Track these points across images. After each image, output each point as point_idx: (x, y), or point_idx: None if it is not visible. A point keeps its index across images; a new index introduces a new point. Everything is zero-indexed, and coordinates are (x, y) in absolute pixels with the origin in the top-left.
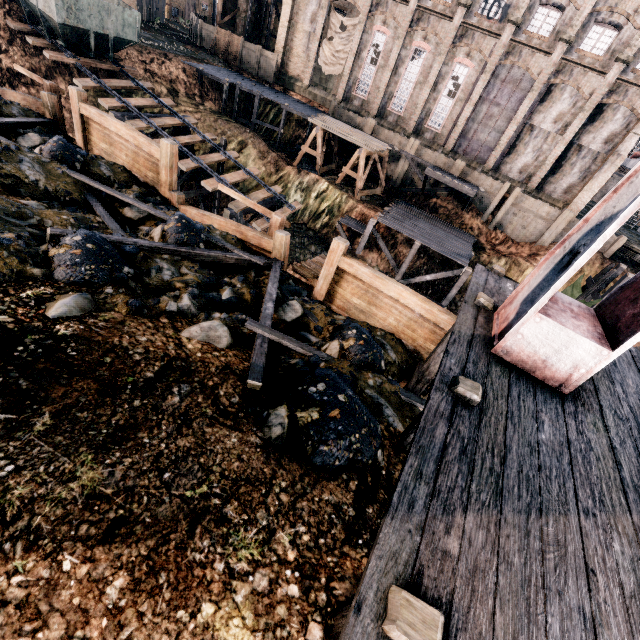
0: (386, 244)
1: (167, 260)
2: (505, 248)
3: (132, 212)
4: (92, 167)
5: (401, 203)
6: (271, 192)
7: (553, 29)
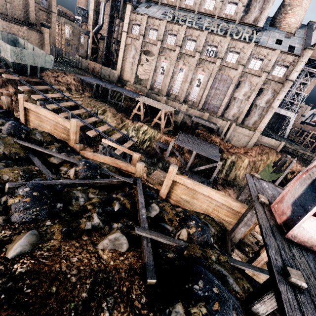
0: (179, 153)
1: (80, 190)
2: (232, 150)
3: (55, 159)
4: (31, 135)
5: (182, 133)
6: (122, 134)
7: (236, 60)
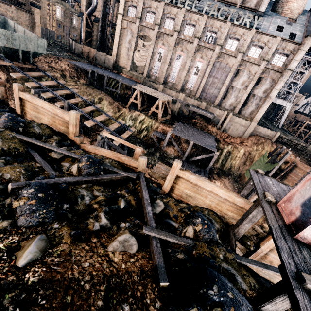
0: (176, 143)
1: (85, 188)
2: (228, 140)
3: (56, 154)
4: (29, 128)
5: (179, 122)
6: (120, 124)
7: (236, 48)
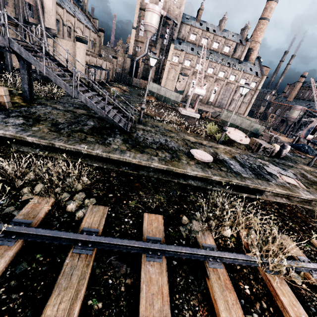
0: None
1: None
2: None
3: None
4: None
5: None
6: None
7: (234, 79)
